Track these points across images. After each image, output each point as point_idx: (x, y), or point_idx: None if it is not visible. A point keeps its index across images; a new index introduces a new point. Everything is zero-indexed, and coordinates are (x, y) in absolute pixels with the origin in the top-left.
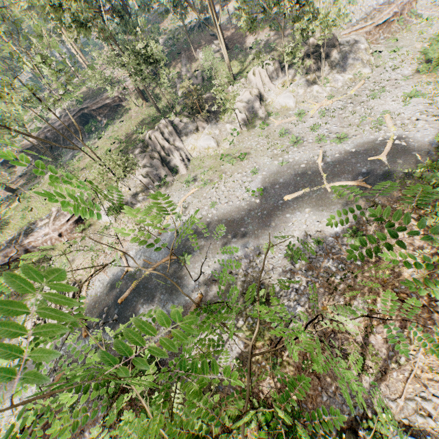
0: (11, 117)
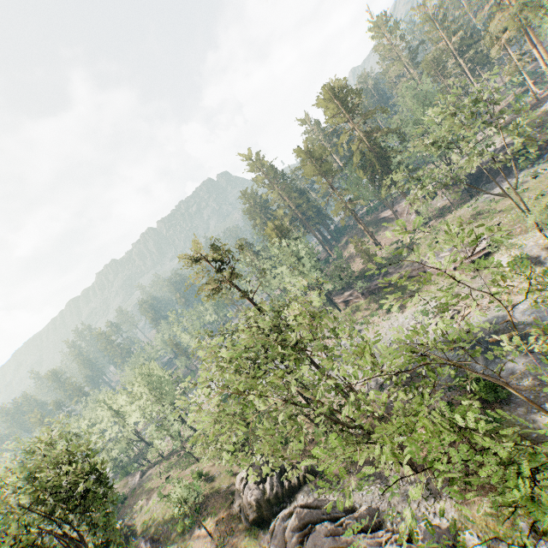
0: (459, 170)
